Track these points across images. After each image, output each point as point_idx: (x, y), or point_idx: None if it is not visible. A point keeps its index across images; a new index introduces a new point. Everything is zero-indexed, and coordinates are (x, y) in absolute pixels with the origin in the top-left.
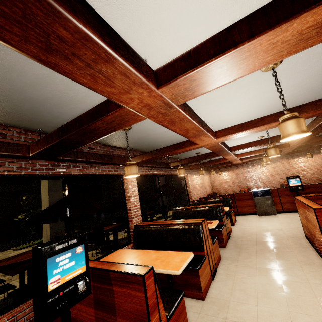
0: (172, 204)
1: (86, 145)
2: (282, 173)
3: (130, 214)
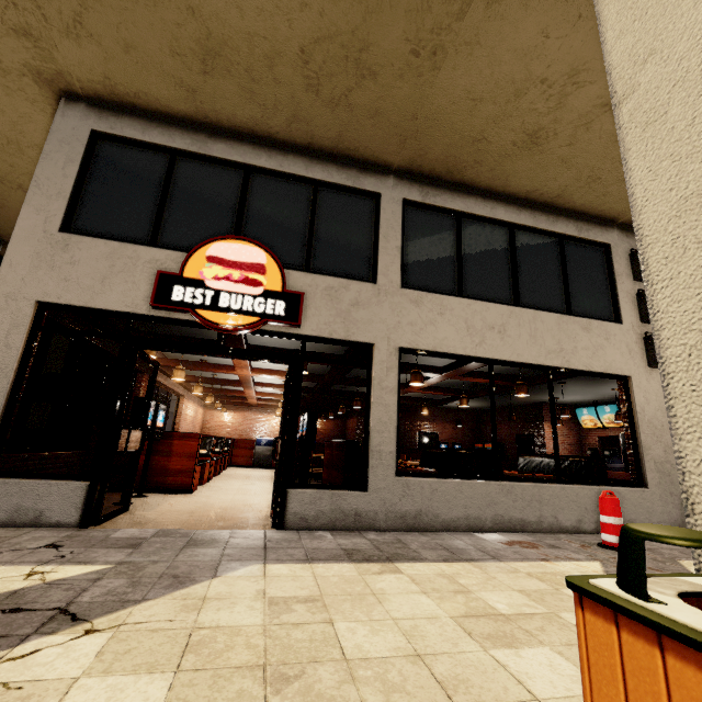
0: None
1: None
2: None
3: None
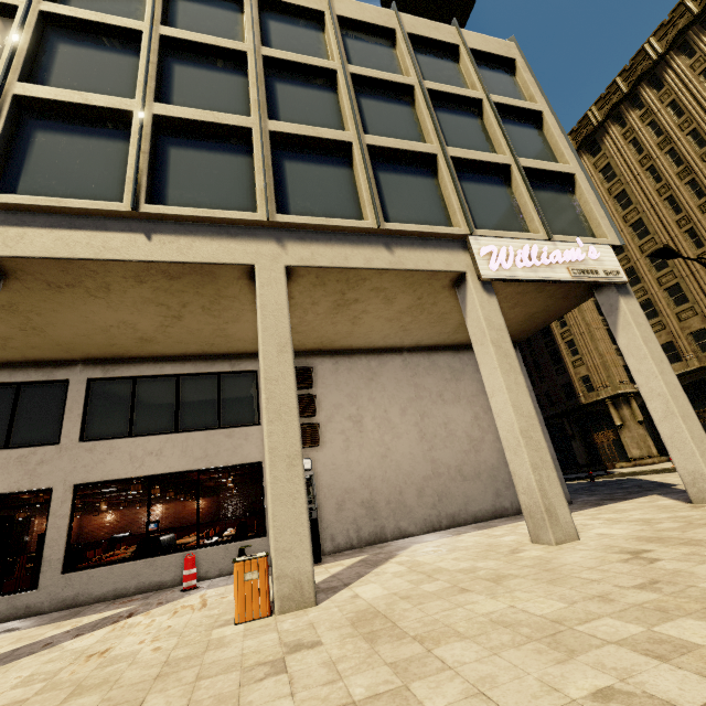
0: None
1: None
2: (173, 517)
3: None
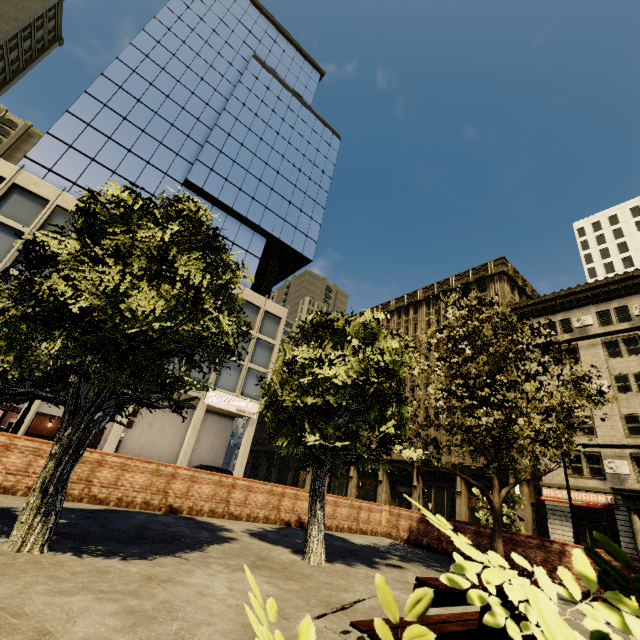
0: None
1: None
2: (32, 426)
3: None
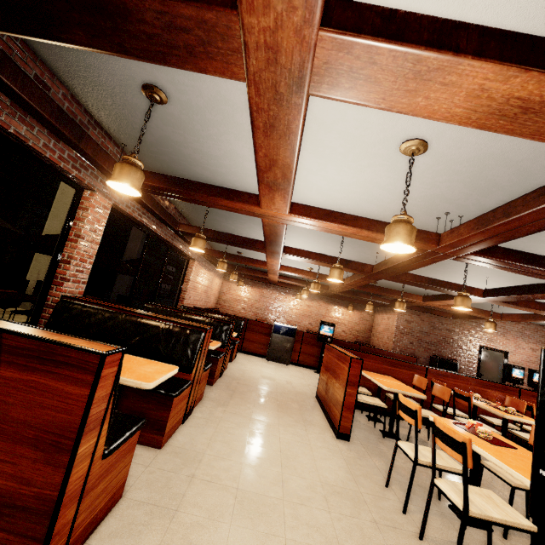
0: (133, 305)
1: (64, 44)
2: (313, 318)
3: (63, 269)
